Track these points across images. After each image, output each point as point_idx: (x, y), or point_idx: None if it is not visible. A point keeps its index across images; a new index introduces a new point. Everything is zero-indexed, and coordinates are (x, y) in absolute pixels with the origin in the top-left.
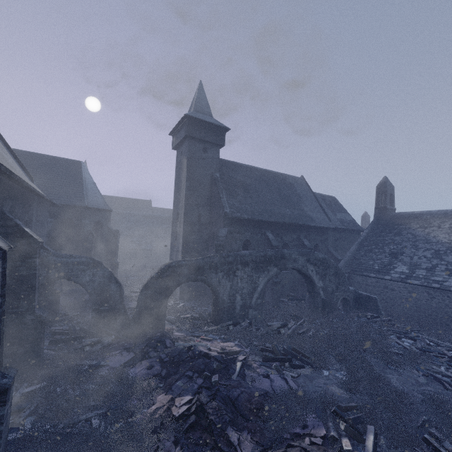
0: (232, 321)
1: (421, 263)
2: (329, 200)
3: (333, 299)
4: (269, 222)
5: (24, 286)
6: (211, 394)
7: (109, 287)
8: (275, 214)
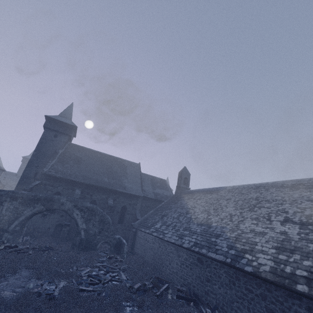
0: None
1: (168, 221)
2: (157, 181)
3: (94, 240)
4: (82, 183)
5: None
6: None
7: None
8: (90, 179)
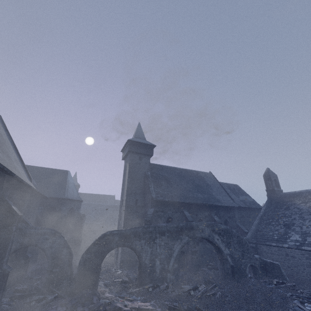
0: (152, 284)
1: (309, 231)
2: (233, 187)
3: (241, 265)
4: (185, 203)
5: (1, 246)
6: None
7: (62, 252)
8: (189, 197)
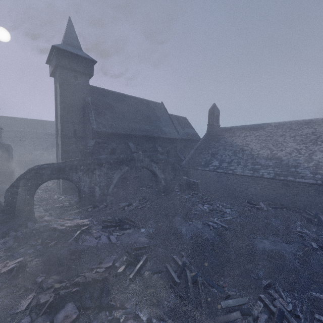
0: (92, 205)
1: (226, 159)
2: (181, 120)
3: (171, 185)
4: (131, 135)
5: None
6: (39, 254)
7: None
8: (135, 129)
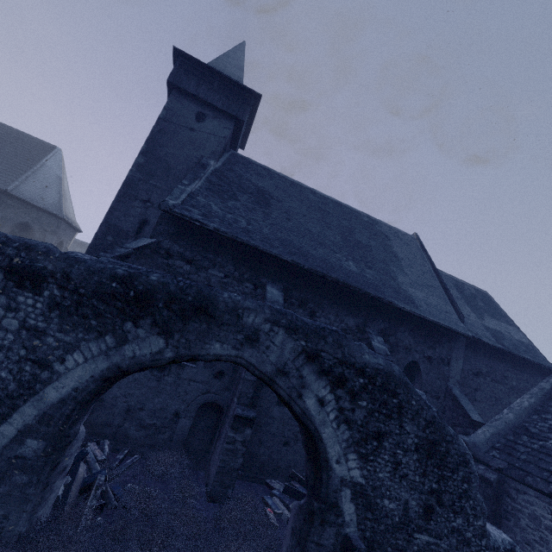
0: None
1: None
2: (472, 292)
3: None
4: (285, 267)
5: None
6: None
7: None
8: (308, 256)
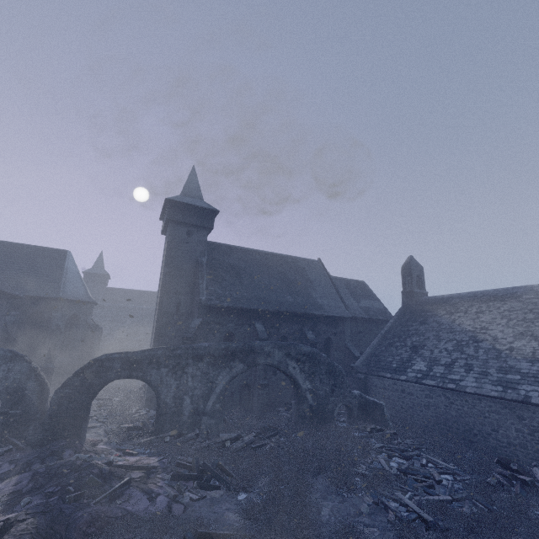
0: (174, 431)
1: (440, 358)
2: (354, 286)
3: (328, 405)
4: (260, 311)
5: None
6: (43, 510)
7: (25, 385)
8: (269, 301)
